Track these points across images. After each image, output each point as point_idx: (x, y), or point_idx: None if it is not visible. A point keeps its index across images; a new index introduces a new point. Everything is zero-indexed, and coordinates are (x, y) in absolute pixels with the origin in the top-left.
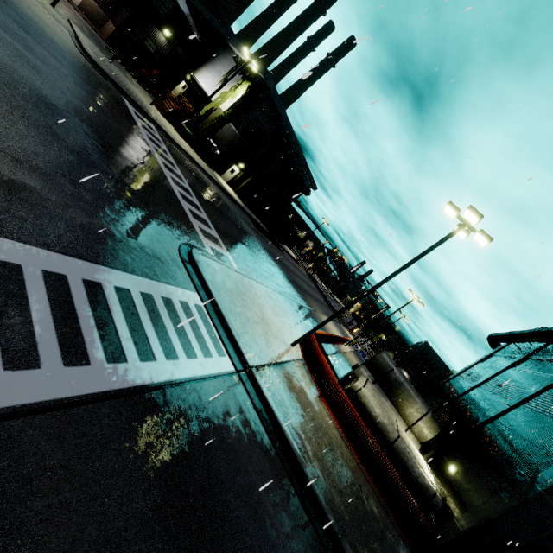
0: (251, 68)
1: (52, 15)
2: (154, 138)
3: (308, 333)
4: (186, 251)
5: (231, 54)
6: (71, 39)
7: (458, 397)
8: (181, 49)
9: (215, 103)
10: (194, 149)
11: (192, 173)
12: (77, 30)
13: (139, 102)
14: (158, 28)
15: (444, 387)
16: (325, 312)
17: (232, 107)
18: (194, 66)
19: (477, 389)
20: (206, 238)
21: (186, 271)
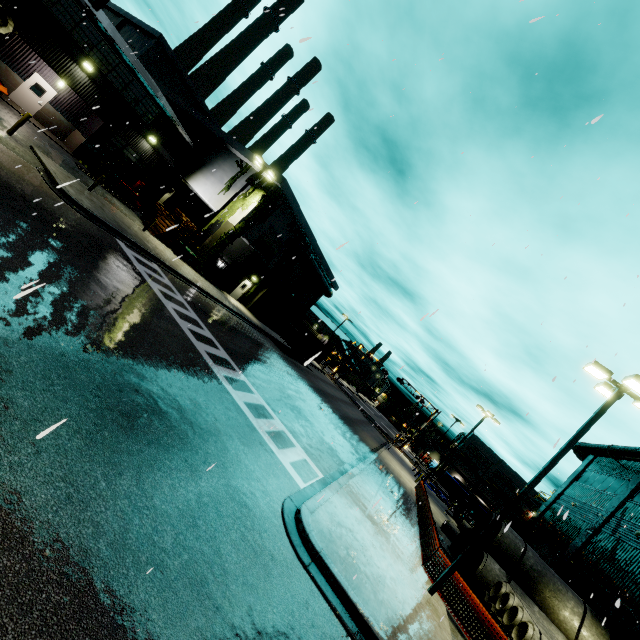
0: (260, 174)
1: (11, 149)
2: (166, 290)
3: (450, 571)
4: (294, 530)
5: (232, 157)
6: (41, 177)
7: (581, 549)
8: (169, 155)
9: (220, 215)
10: (199, 272)
11: (213, 317)
12: (45, 160)
13: (135, 237)
14: (141, 135)
15: (545, 523)
16: (374, 438)
17: (244, 220)
18: (186, 171)
19: (601, 534)
20: (281, 449)
21: (317, 590)
